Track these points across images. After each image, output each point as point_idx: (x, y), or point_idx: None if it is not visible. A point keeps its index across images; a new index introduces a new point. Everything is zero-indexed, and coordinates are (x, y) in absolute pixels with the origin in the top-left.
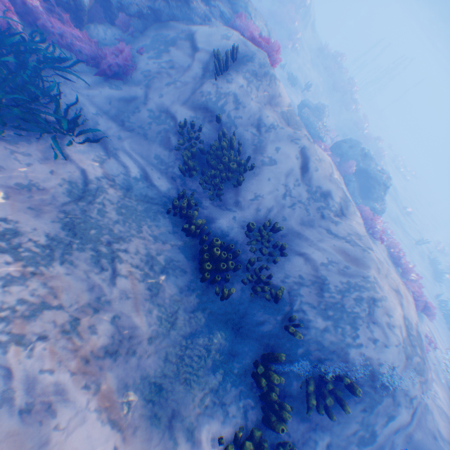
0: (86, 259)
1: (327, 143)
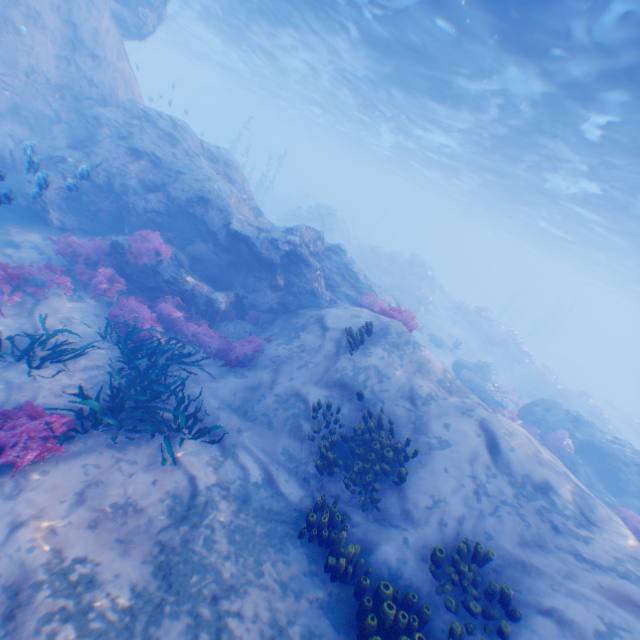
0: (180, 633)
1: (509, 408)
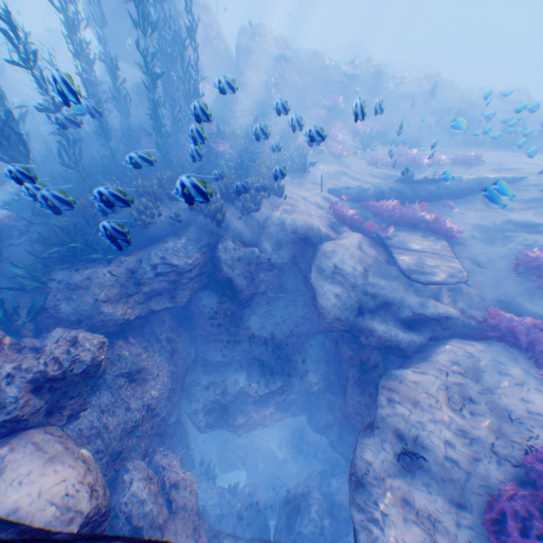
0: None
1: None
